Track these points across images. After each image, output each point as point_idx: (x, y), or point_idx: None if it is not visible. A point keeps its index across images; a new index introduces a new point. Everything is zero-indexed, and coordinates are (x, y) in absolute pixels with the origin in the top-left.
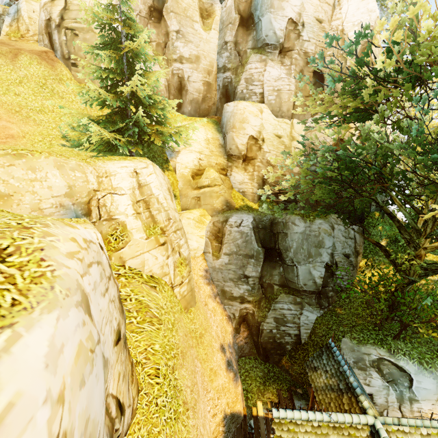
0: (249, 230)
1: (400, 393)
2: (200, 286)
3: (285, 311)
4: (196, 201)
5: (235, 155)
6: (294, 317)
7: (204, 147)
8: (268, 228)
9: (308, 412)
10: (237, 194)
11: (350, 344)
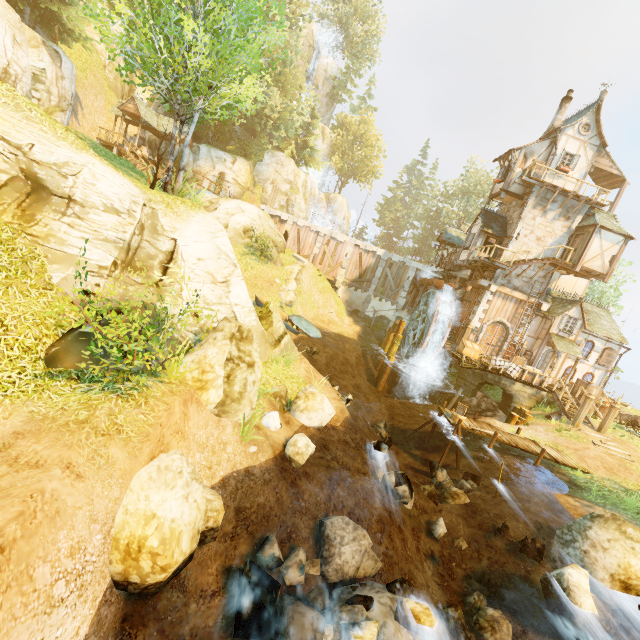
0: None
1: (195, 158)
2: None
3: None
4: None
5: None
6: None
7: None
8: None
9: None
10: None
11: None
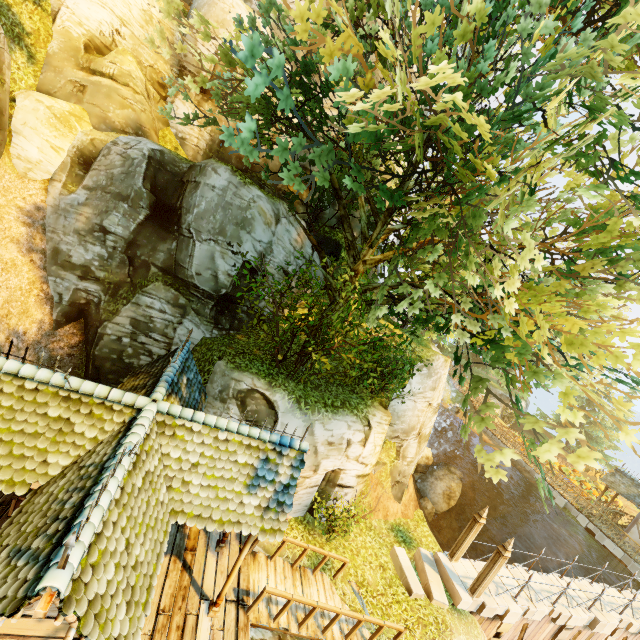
0: (139, 156)
1: None
2: (4, 218)
3: (154, 311)
4: (76, 90)
5: (190, 70)
6: (167, 326)
7: (136, 20)
8: (180, 177)
9: (27, 364)
10: (172, 137)
11: (222, 368)
